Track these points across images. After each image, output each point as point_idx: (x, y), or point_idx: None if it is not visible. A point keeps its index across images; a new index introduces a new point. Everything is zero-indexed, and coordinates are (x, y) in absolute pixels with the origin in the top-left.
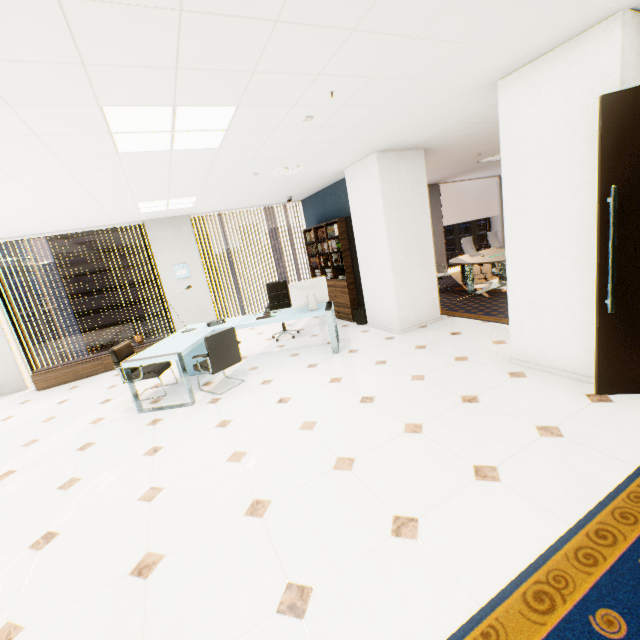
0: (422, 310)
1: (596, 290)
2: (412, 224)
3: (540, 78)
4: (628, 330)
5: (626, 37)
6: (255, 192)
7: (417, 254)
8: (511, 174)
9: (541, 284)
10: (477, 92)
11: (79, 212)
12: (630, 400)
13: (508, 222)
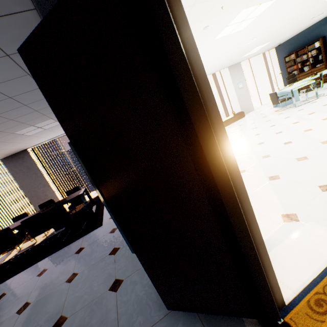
0: None
1: None
2: None
3: None
4: None
5: None
6: (283, 37)
7: None
8: None
9: None
10: None
11: (238, 56)
12: None
13: None
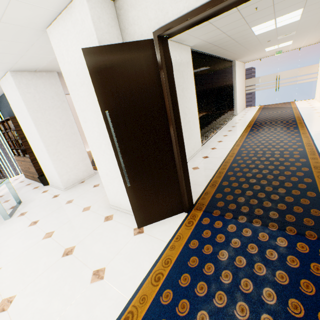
0: (80, 172)
1: (120, 173)
2: (58, 121)
3: (64, 31)
4: (143, 192)
5: (93, 10)
6: None
7: (67, 139)
8: (74, 96)
9: (108, 164)
10: (39, 35)
11: None
12: (152, 228)
13: (83, 126)
